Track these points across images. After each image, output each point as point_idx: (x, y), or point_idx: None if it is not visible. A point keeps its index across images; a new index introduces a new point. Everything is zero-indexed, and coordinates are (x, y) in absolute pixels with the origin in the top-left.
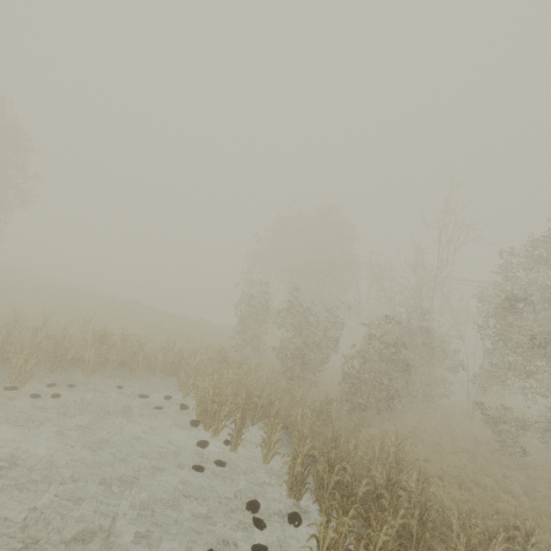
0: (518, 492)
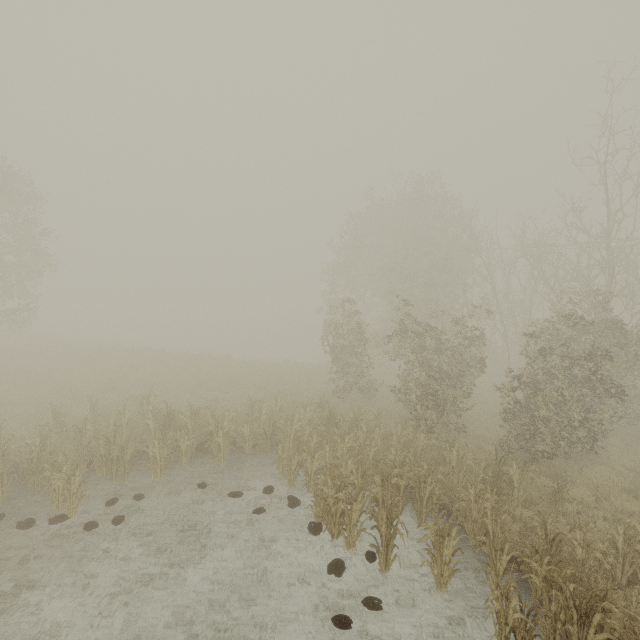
0: None
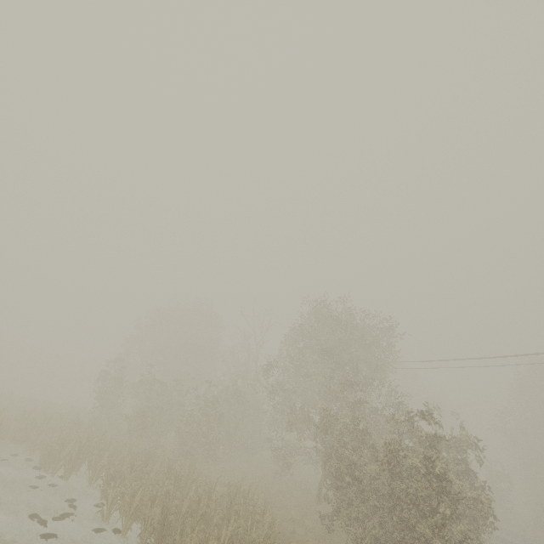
0: (273, 492)
